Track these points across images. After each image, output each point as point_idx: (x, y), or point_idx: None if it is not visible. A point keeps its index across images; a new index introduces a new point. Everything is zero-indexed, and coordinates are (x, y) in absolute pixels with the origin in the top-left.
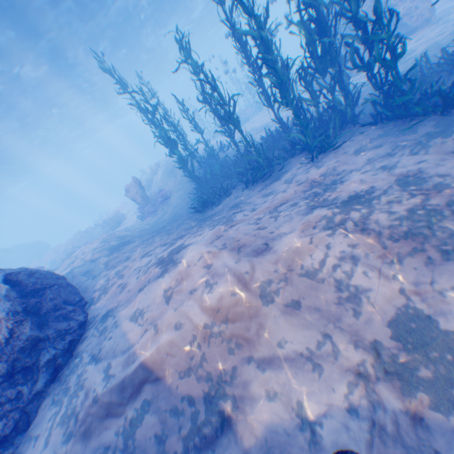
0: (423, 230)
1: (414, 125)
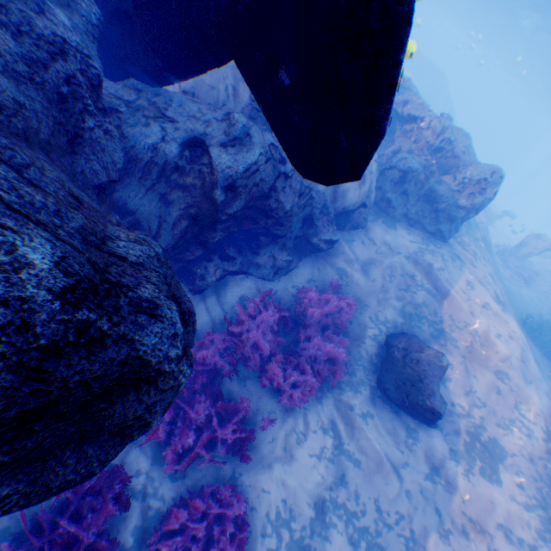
0: None
1: None
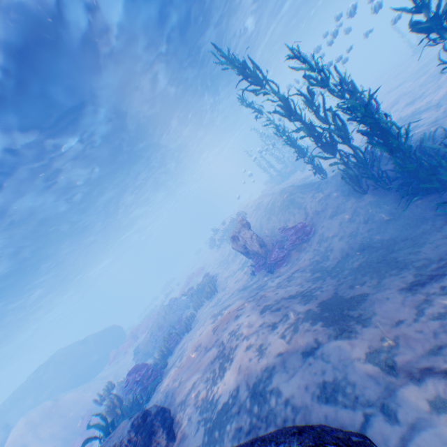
0: None
1: None
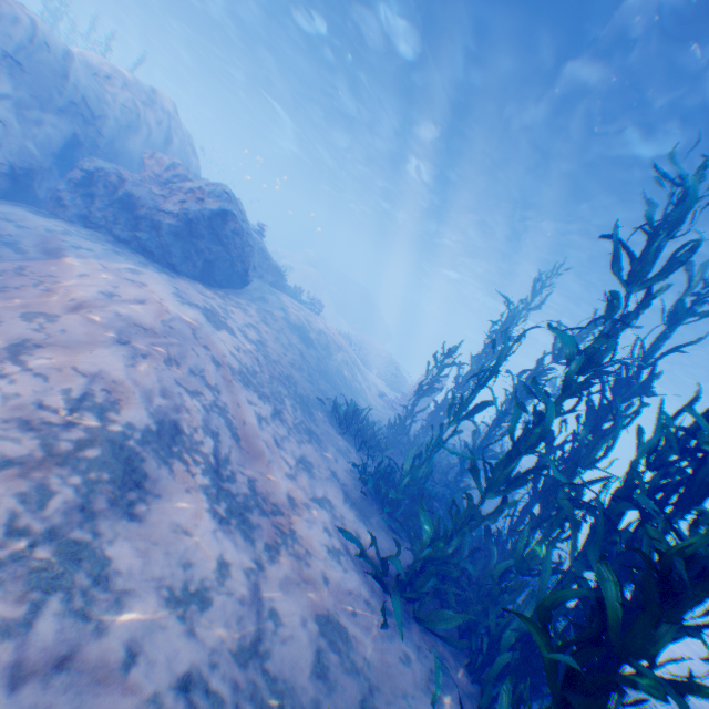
0: None
1: None
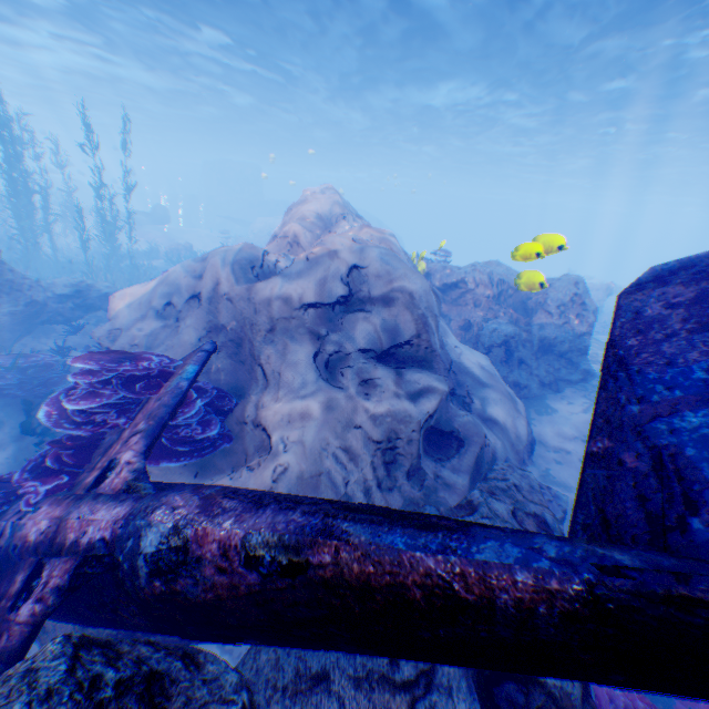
0: None
1: None
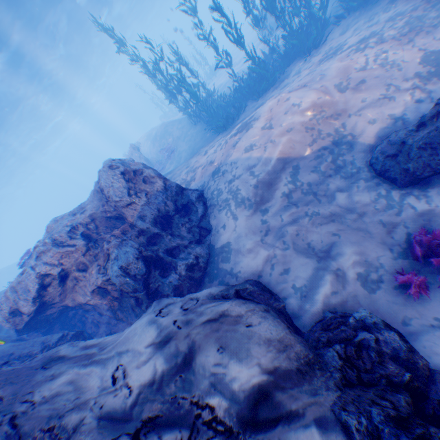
0: (416, 25)
1: (375, 4)
